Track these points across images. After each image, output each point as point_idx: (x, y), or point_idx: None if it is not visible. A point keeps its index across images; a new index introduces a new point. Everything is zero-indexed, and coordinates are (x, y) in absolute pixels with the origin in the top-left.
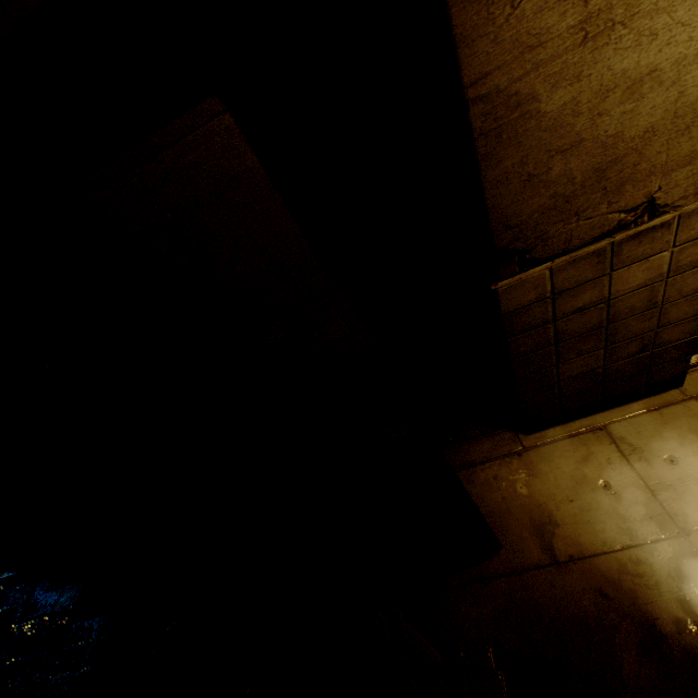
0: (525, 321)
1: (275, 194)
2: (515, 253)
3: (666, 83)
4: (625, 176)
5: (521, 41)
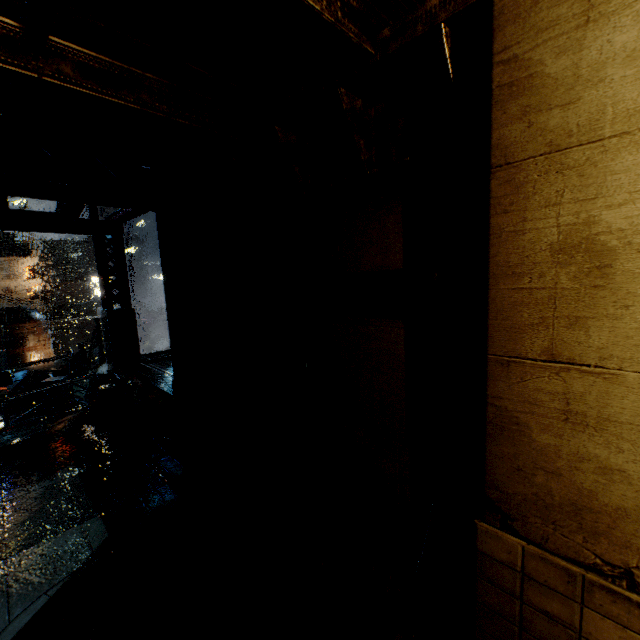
0: (494, 573)
1: (403, 372)
2: (499, 510)
3: (636, 486)
4: (600, 528)
5: (524, 396)
